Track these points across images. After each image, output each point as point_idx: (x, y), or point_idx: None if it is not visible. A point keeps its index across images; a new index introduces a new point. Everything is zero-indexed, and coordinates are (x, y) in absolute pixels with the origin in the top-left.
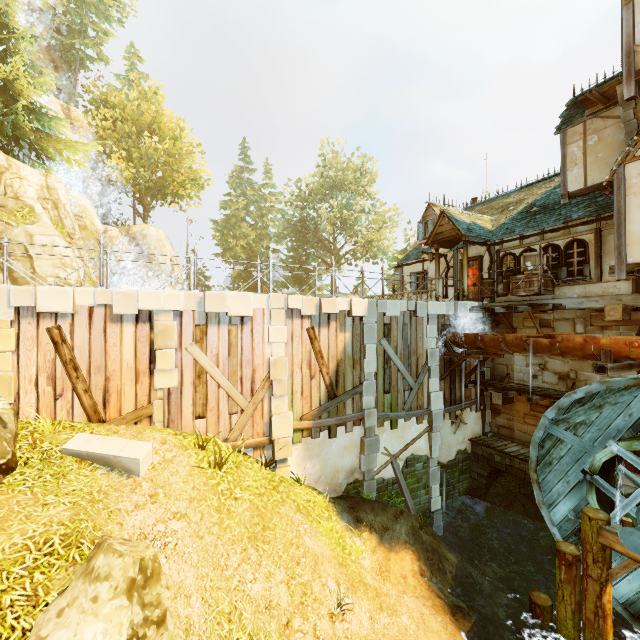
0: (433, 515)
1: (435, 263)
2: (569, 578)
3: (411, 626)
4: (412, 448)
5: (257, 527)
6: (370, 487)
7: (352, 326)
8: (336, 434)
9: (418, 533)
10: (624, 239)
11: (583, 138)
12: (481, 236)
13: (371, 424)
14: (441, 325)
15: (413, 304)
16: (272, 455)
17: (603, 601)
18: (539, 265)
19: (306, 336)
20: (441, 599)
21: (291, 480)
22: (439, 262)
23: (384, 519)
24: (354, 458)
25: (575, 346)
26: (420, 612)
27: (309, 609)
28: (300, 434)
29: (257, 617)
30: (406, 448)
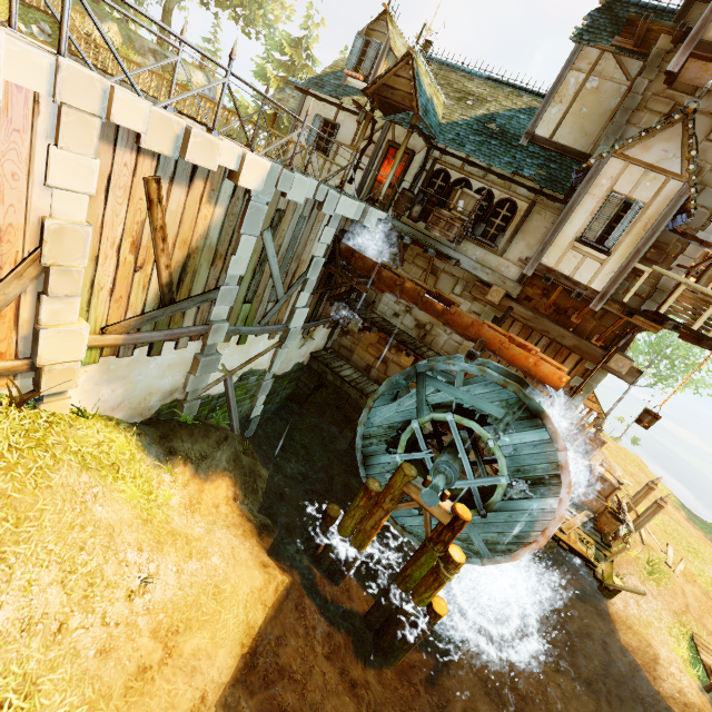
0: (251, 422)
1: (362, 129)
2: (366, 505)
3: (221, 565)
4: (253, 363)
5: (3, 525)
6: (192, 408)
7: (230, 198)
8: (160, 351)
9: (240, 458)
10: (556, 238)
11: (588, 72)
12: (432, 129)
13: (215, 341)
14: (340, 229)
15: (324, 192)
16: (34, 385)
17: (382, 521)
18: (472, 213)
19: (140, 192)
20: (251, 522)
21: (70, 416)
22: (361, 124)
23: (204, 447)
24: (179, 378)
25: (462, 324)
26: (232, 547)
27: (97, 599)
28: (97, 352)
29: (5, 651)
30: (247, 364)
